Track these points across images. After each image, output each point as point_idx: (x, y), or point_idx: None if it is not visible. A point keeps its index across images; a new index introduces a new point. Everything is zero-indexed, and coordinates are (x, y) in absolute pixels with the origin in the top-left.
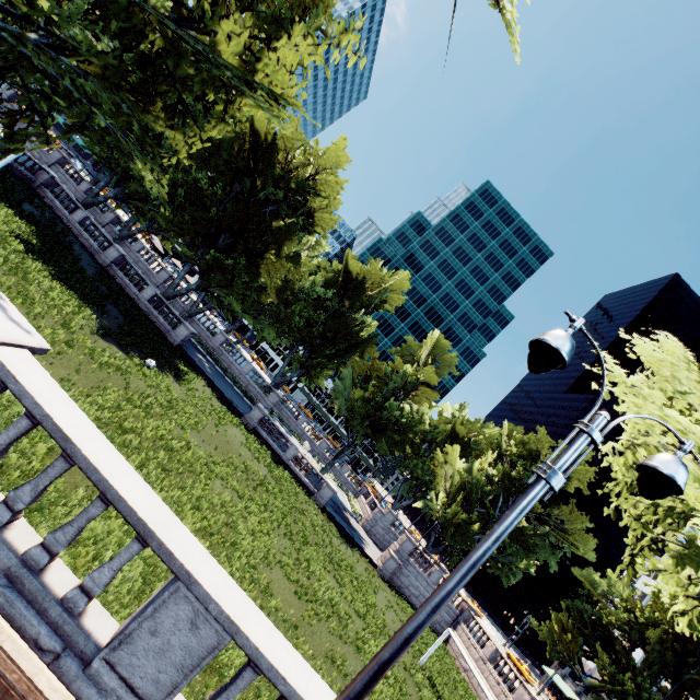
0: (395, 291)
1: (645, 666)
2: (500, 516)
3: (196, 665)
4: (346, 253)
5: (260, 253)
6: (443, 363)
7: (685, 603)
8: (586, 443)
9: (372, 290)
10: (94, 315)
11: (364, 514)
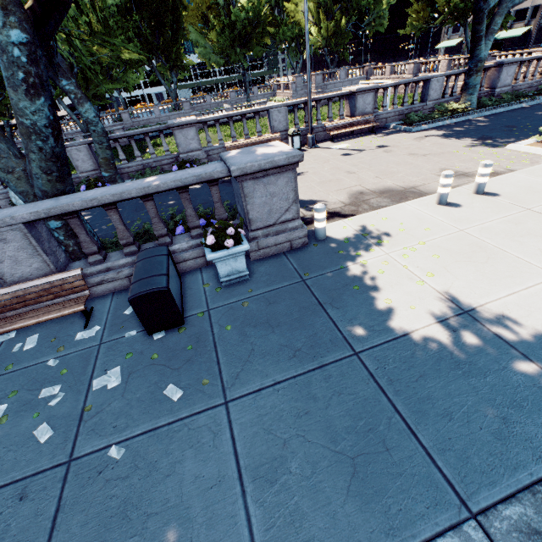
0: None
1: None
2: None
3: (286, 117)
4: None
5: None
6: None
7: None
8: None
9: None
10: None
11: (287, 97)
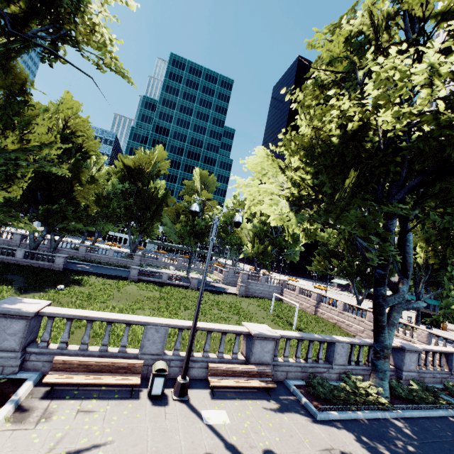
0: (161, 161)
1: (347, 253)
2: (277, 236)
3: (165, 339)
4: (118, 157)
5: (70, 190)
6: (210, 184)
7: (302, 233)
8: (216, 226)
9: (148, 168)
10: (9, 286)
11: (220, 278)
